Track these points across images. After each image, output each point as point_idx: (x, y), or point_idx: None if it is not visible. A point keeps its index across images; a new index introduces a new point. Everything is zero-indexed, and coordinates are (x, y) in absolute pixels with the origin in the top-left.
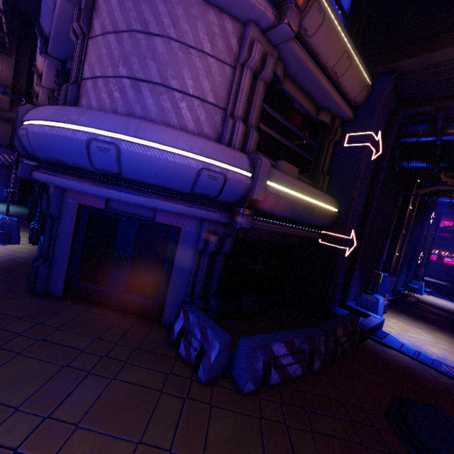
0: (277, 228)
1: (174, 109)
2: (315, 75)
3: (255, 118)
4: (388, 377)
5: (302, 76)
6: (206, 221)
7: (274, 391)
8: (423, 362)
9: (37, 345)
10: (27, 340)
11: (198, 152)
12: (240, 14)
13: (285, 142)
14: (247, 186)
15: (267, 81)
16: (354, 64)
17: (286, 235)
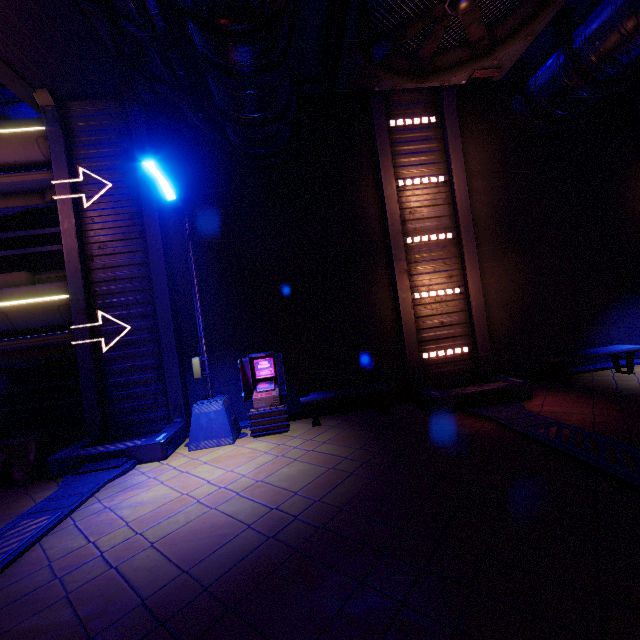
0: None
1: None
2: None
3: None
4: None
5: None
6: None
7: None
8: (31, 508)
9: None
10: None
11: None
12: None
13: (6, 254)
14: None
15: None
16: None
17: (62, 348)
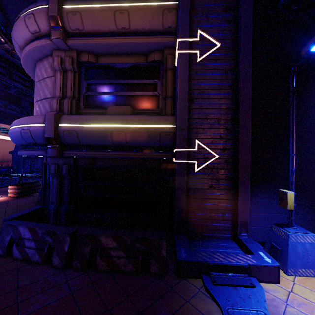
0: (97, 154)
1: (39, 109)
2: (103, 43)
3: (70, 92)
4: (112, 312)
5: (103, 49)
6: (50, 157)
7: (7, 260)
8: None
9: (0, 216)
10: (3, 215)
11: (20, 124)
12: (49, 52)
13: (117, 94)
14: (43, 131)
15: (73, 69)
16: (133, 10)
17: (143, 161)
